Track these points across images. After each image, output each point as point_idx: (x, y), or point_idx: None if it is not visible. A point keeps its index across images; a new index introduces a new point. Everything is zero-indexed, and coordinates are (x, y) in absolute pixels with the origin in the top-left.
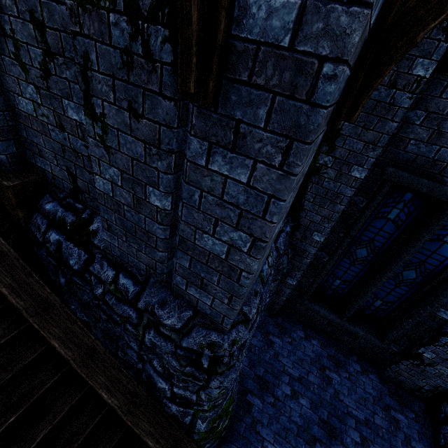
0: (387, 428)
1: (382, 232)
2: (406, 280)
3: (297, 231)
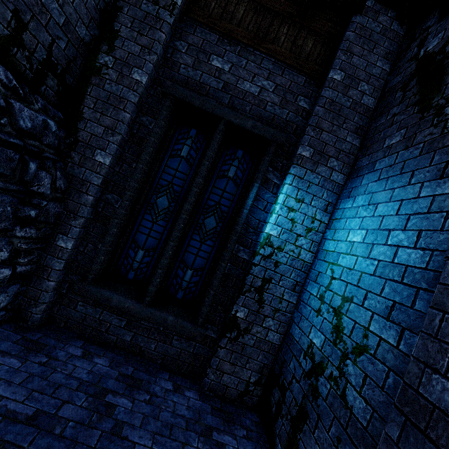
0: None
1: (179, 173)
2: (209, 231)
3: (74, 151)
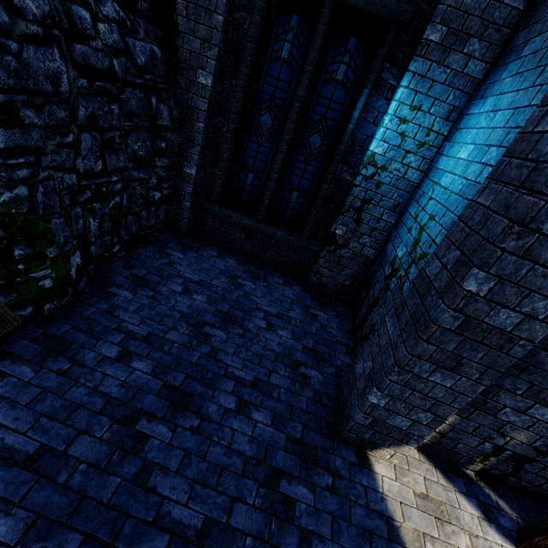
0: (302, 319)
1: (280, 83)
2: (314, 151)
3: (178, 74)
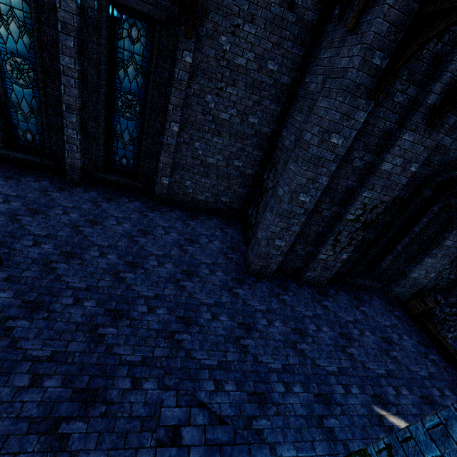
0: None
1: None
2: None
3: None
